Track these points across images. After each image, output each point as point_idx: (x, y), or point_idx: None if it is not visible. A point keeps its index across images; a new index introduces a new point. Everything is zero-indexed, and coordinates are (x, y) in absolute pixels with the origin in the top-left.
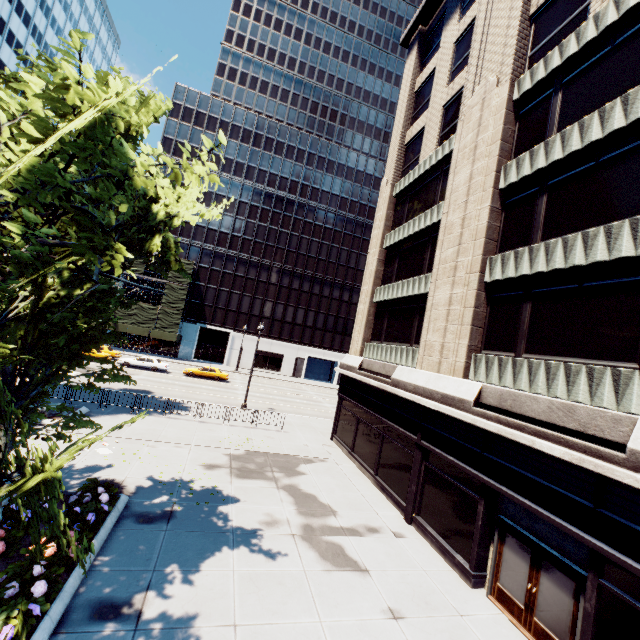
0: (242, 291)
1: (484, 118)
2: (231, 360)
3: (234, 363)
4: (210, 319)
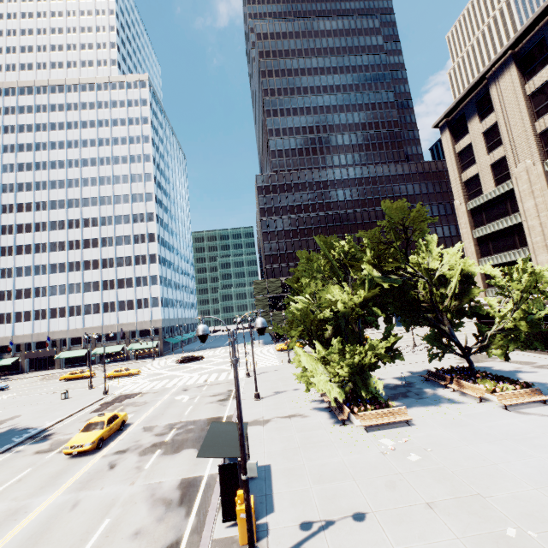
0: None
1: (531, 179)
2: None
3: None
4: None
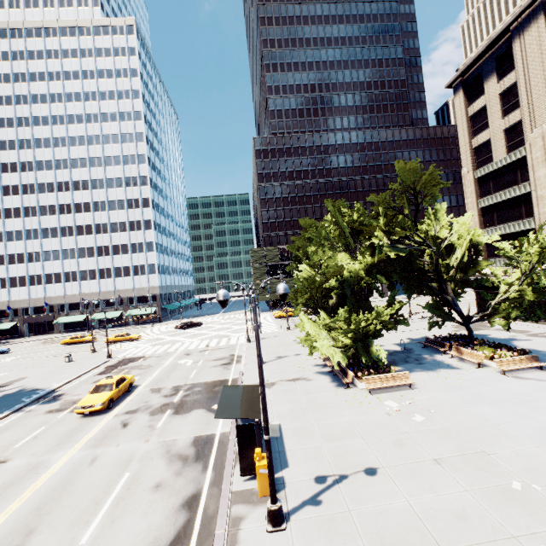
0: None
1: None
2: None
3: None
4: None
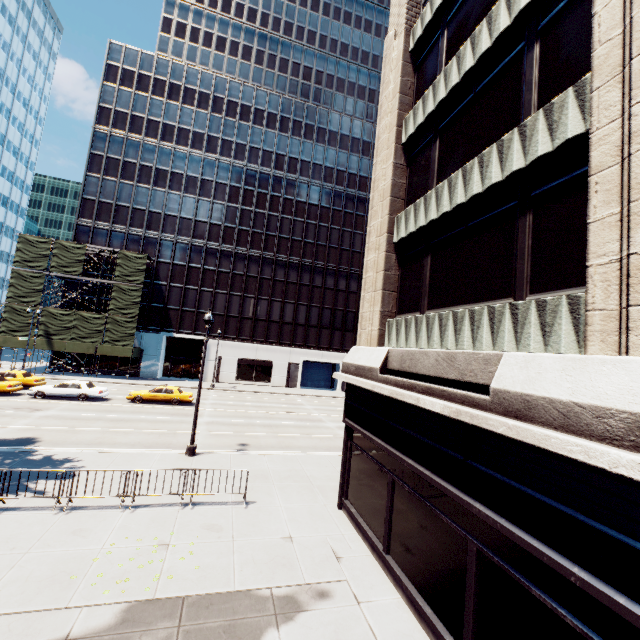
0: (214, 288)
1: None
2: (208, 374)
3: (212, 377)
4: (177, 325)
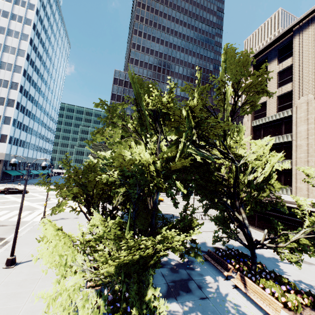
0: None
1: (310, 109)
2: None
3: None
4: None
